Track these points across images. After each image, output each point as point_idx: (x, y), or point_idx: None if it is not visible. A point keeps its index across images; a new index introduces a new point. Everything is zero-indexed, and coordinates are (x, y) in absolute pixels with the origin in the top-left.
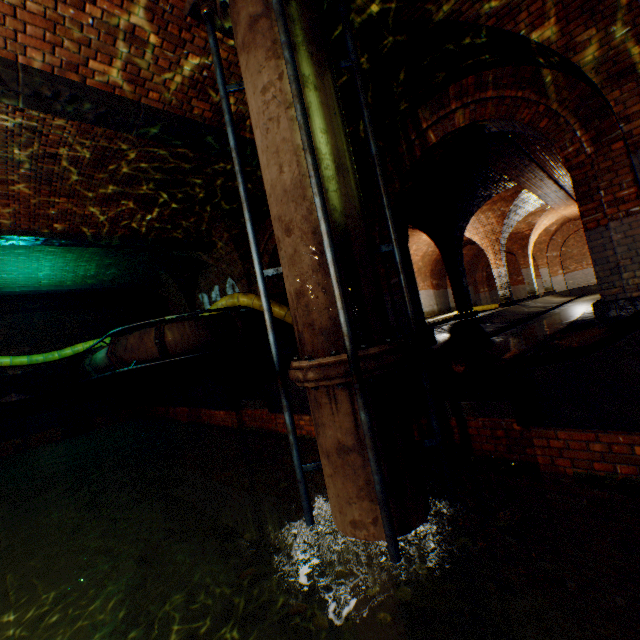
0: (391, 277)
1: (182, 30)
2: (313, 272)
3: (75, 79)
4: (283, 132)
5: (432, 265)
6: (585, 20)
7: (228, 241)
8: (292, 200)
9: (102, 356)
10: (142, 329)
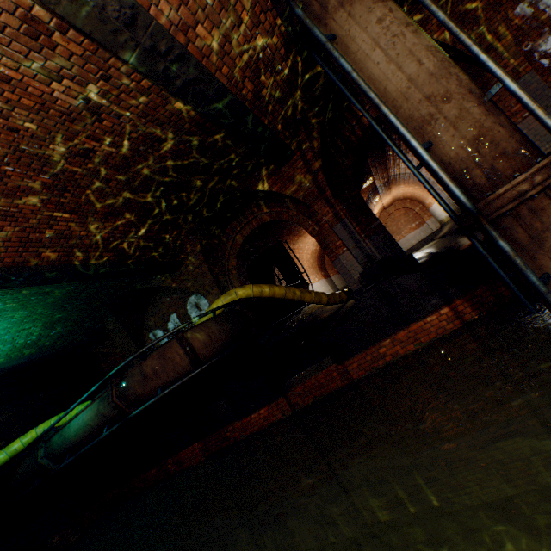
0: (370, 223)
1: (261, 12)
2: (485, 117)
3: (181, 41)
4: (410, 40)
5: (317, 261)
6: (460, 26)
7: (198, 254)
8: (440, 78)
9: (84, 421)
10: (156, 350)
